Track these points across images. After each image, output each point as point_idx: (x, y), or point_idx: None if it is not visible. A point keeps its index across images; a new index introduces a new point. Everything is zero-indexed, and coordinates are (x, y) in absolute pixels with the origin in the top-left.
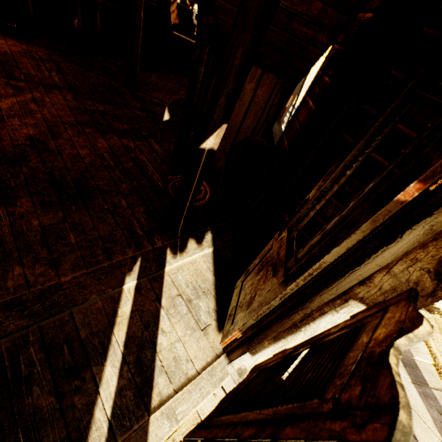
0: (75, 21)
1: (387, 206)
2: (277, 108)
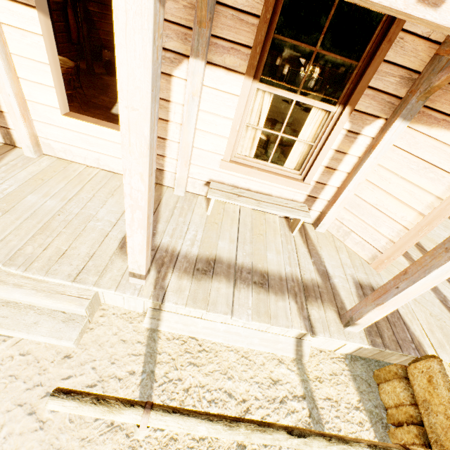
0: None
1: None
2: None
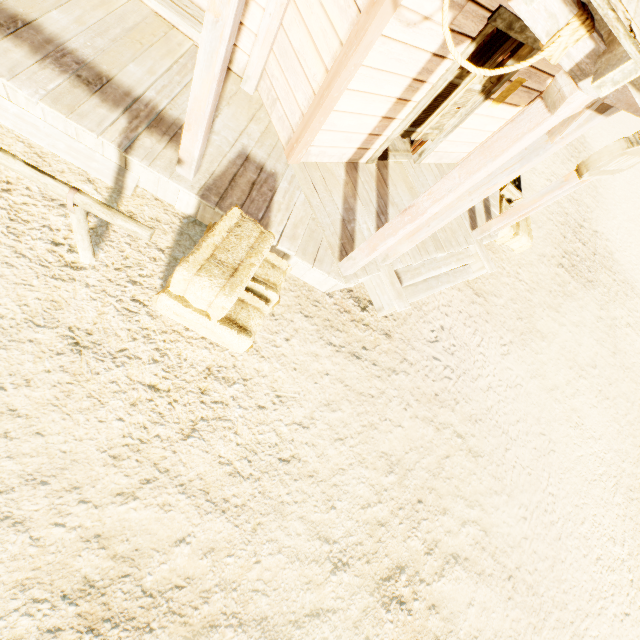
0: None
1: (495, 64)
2: None
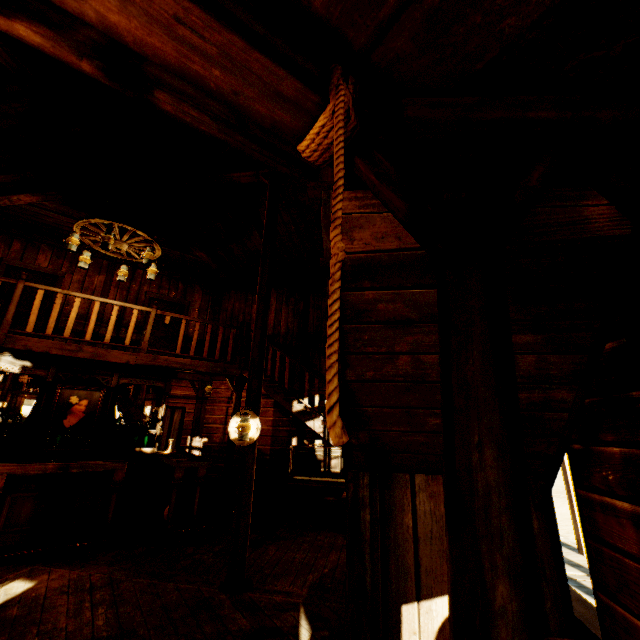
0: (166, 508)
1: None
2: (547, 538)
